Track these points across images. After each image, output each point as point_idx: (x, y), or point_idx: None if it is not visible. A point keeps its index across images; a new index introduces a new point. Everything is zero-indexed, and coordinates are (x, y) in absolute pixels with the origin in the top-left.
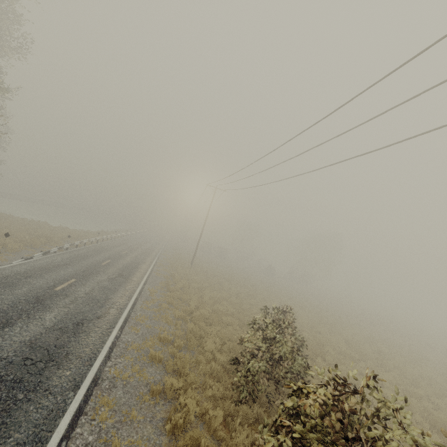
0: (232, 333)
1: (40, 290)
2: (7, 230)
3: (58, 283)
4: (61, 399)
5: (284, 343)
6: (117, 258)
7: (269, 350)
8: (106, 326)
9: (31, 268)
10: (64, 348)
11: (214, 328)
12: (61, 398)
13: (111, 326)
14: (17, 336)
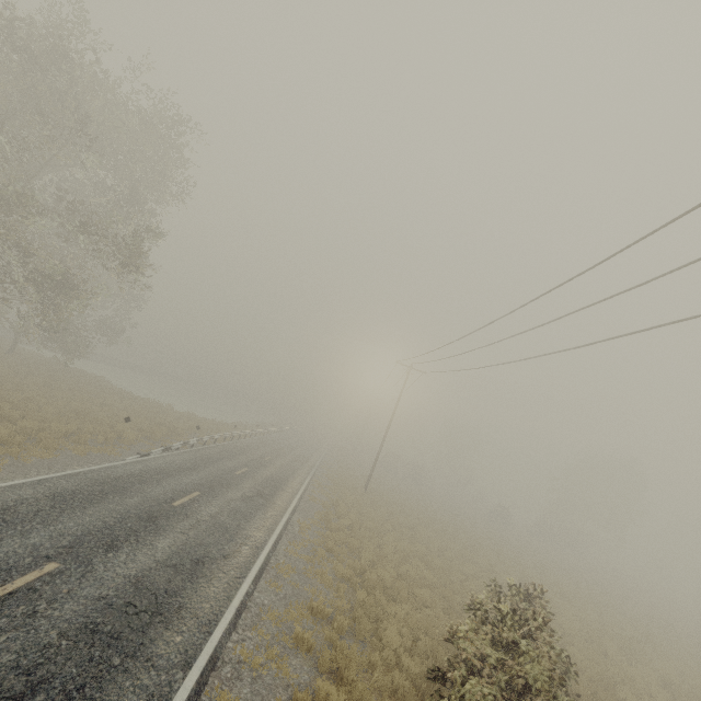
0: (432, 622)
1: (155, 503)
2: (125, 412)
3: (177, 495)
4: (165, 680)
5: (529, 657)
6: (257, 467)
7: (501, 665)
8: (235, 573)
9: (147, 469)
10: (177, 597)
11: (399, 607)
12: (165, 678)
13: (241, 574)
14: (121, 566)
